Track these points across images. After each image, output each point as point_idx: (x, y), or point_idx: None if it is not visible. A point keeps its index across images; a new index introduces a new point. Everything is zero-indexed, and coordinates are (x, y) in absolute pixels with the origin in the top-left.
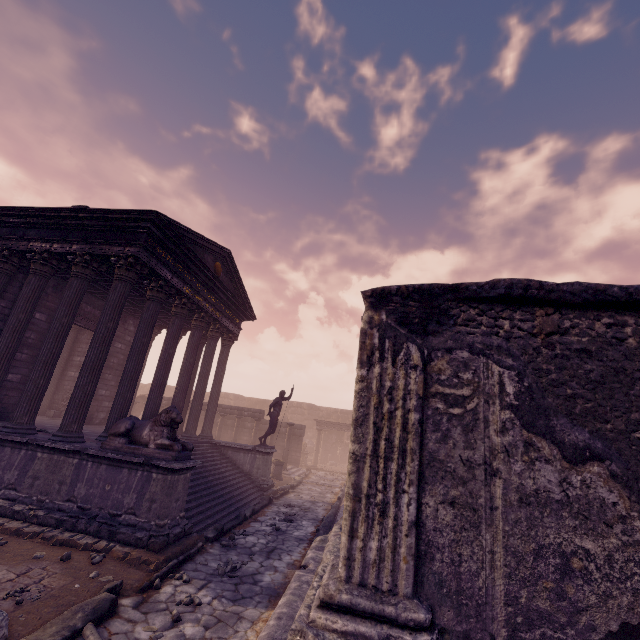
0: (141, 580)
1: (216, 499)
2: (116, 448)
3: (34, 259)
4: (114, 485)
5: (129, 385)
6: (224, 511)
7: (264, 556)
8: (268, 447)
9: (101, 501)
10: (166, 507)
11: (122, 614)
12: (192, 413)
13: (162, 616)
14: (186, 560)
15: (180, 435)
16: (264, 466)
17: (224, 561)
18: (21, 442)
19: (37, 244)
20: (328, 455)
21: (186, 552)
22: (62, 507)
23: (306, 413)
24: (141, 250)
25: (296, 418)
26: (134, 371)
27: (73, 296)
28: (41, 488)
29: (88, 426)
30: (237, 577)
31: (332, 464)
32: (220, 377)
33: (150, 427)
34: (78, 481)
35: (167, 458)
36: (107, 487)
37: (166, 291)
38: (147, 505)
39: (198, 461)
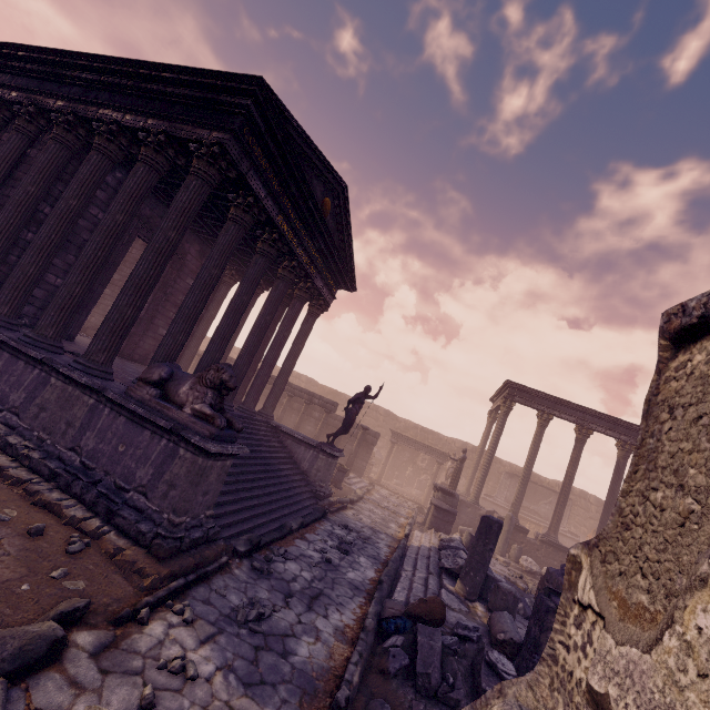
0: (124, 601)
1: (260, 497)
2: (142, 399)
3: (100, 131)
4: (129, 448)
5: (184, 325)
6: (266, 515)
7: (305, 604)
8: (336, 449)
9: (109, 463)
10: (187, 500)
11: (68, 664)
12: (256, 383)
13: (128, 688)
14: (199, 580)
15: (238, 405)
16: (326, 470)
17: (249, 596)
18: (35, 358)
19: (107, 112)
20: (395, 473)
21: (201, 568)
22: (63, 455)
23: (381, 419)
24: (231, 139)
25: (368, 421)
26: (193, 308)
27: (135, 188)
28: (45, 423)
29: (139, 366)
30: (261, 634)
31: (397, 484)
32: (297, 350)
33: (191, 384)
34: (88, 428)
35: (203, 433)
36: (120, 447)
37: (254, 214)
38: (163, 489)
39: (245, 448)
